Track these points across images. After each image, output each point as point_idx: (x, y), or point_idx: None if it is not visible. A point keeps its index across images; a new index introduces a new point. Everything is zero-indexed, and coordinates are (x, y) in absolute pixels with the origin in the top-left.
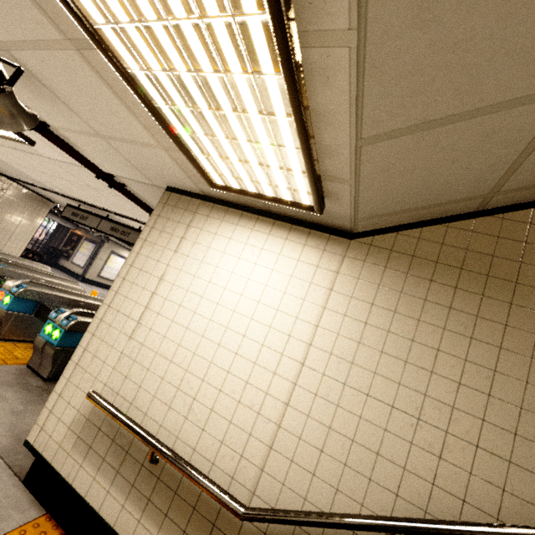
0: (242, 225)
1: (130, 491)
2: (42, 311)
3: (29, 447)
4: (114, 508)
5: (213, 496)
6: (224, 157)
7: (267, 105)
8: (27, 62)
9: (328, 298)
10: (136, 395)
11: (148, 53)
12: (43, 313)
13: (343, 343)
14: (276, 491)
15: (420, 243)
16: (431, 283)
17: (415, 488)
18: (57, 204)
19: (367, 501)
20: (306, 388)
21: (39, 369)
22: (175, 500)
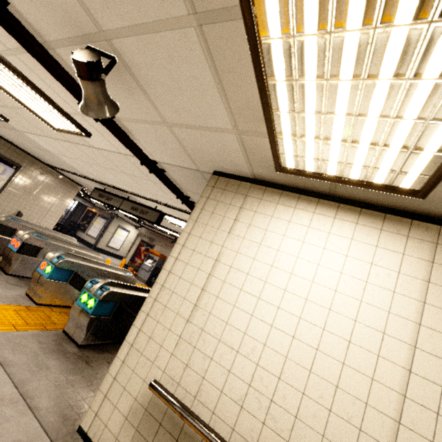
0: (301, 208)
1: None
2: (75, 279)
3: (83, 435)
4: None
5: None
6: (323, 137)
7: None
8: (126, 50)
9: (427, 291)
10: (200, 388)
11: (315, 9)
12: (77, 281)
13: None
14: None
15: None
16: None
17: None
18: (83, 187)
19: None
20: (421, 403)
21: (74, 336)
22: None
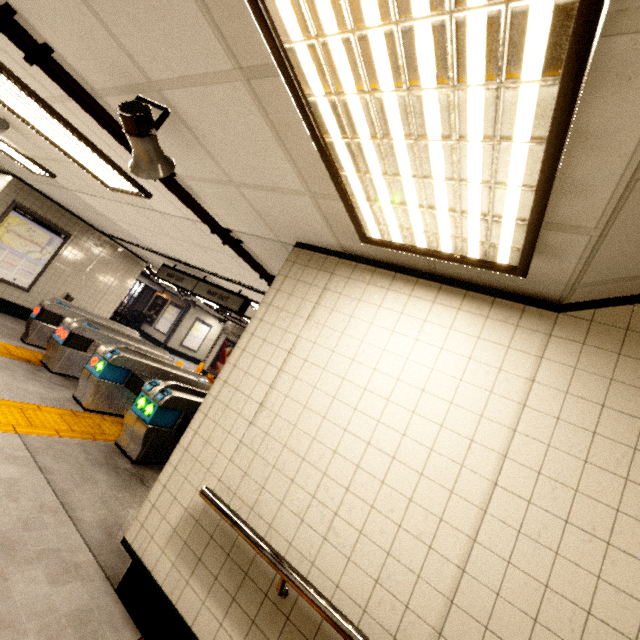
0: (396, 289)
1: (250, 630)
2: (133, 381)
3: (127, 547)
4: None
5: None
6: (399, 202)
7: (505, 127)
8: (178, 102)
9: (529, 393)
10: (258, 499)
11: (347, 71)
12: (134, 383)
13: (558, 458)
14: None
15: None
16: None
17: None
18: (149, 264)
19: None
20: (502, 519)
21: (128, 449)
22: None
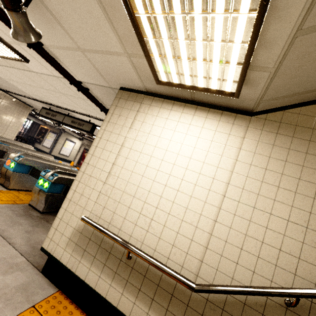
0: (175, 109)
1: (114, 276)
2: (34, 172)
3: (44, 251)
4: (104, 286)
5: (173, 277)
6: (177, 57)
7: (236, 3)
8: None
9: (239, 154)
10: (112, 218)
11: None
12: (35, 173)
13: (251, 182)
14: (212, 274)
15: (301, 117)
16: (310, 142)
17: (307, 270)
18: (34, 108)
19: (275, 278)
20: (227, 210)
21: (37, 206)
22: (144, 280)
